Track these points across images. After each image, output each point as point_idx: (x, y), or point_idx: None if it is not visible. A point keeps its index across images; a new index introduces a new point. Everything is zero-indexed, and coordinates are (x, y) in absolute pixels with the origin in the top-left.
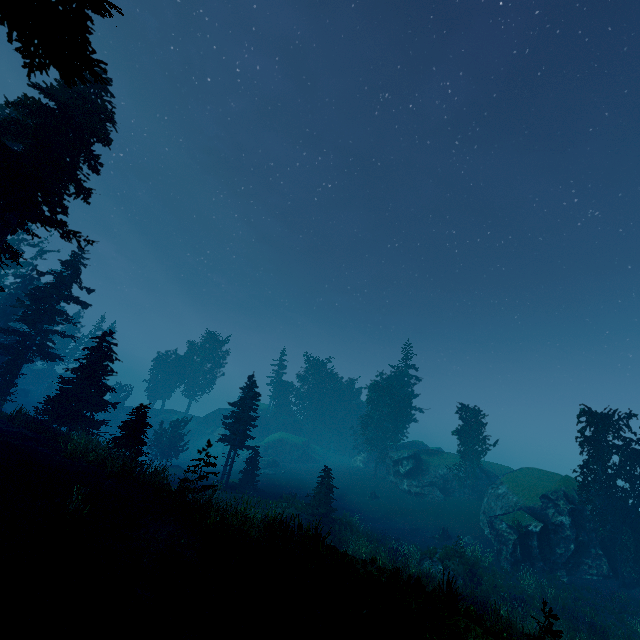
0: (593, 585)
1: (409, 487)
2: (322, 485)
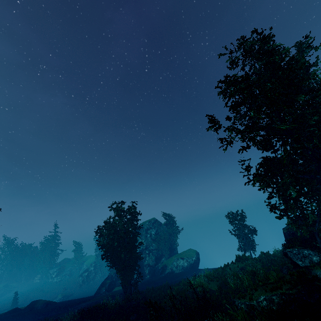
0: (97, 280)
1: (56, 280)
2: (15, 298)
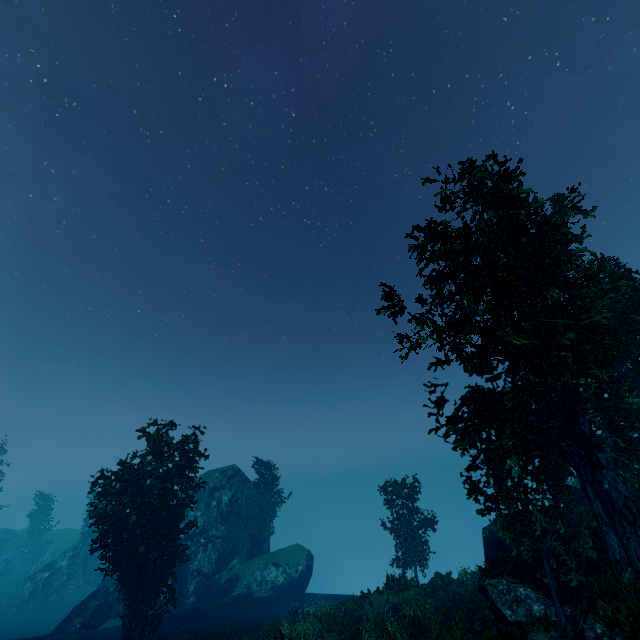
0: (70, 595)
1: None
2: None
